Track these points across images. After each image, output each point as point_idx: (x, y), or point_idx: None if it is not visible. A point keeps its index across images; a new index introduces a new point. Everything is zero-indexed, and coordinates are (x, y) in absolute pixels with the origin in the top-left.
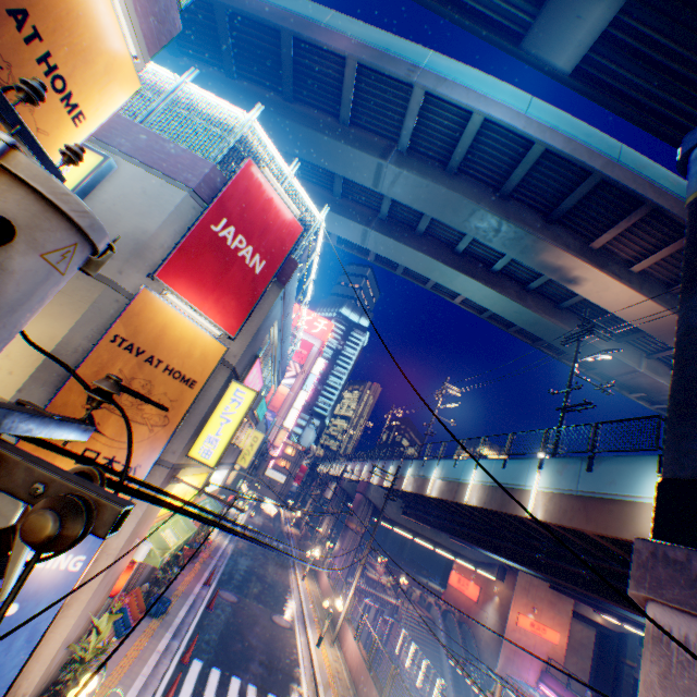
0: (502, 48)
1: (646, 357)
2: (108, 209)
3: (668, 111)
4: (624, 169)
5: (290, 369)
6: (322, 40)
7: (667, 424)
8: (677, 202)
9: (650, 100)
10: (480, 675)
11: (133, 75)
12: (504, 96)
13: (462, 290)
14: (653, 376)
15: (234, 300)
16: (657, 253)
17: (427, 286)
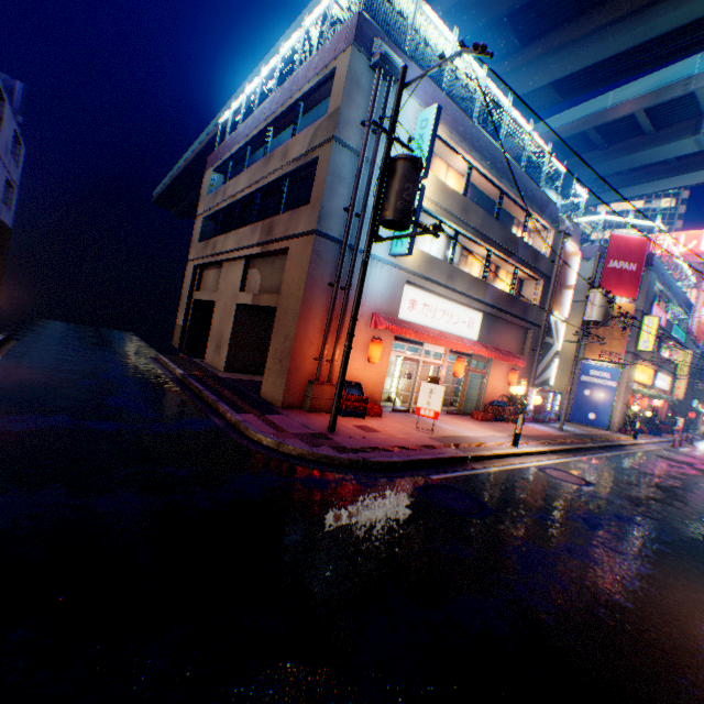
0: None
1: None
2: None
3: None
4: None
5: None
6: (611, 118)
7: None
8: None
9: None
10: None
11: (578, 254)
12: None
13: None
14: None
15: (628, 286)
16: None
17: None
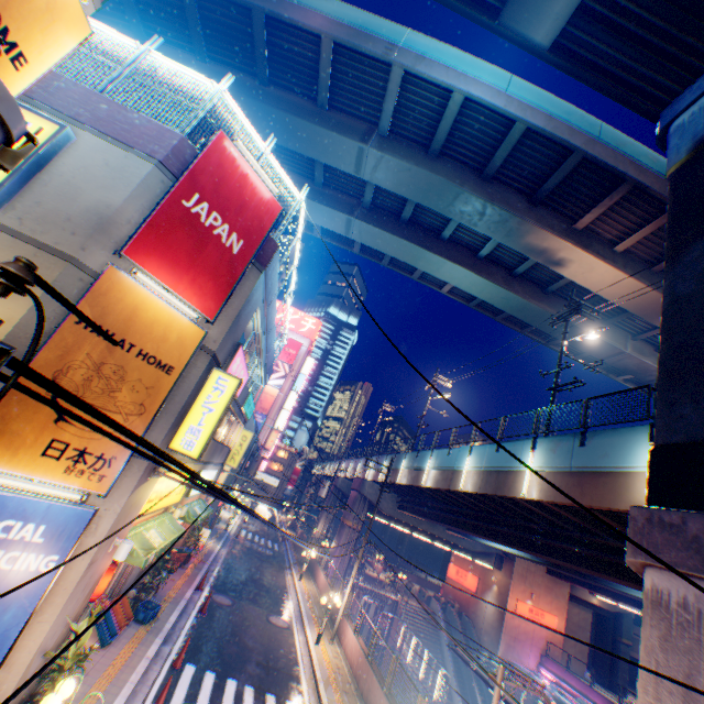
0: (480, 23)
1: (632, 339)
2: (67, 182)
3: (646, 86)
4: (605, 147)
5: (279, 370)
6: (296, 18)
7: (657, 392)
8: (658, 178)
9: (628, 75)
10: (482, 664)
11: (81, 18)
12: (484, 74)
13: (449, 278)
14: (639, 357)
15: (211, 281)
16: (639, 231)
17: (414, 277)
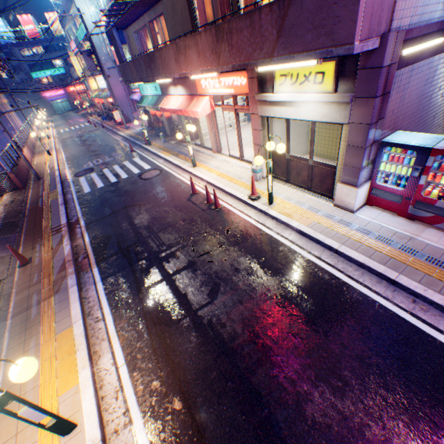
0: None
1: None
2: None
3: None
4: None
5: None
6: None
7: None
8: None
9: None
10: None
11: None
12: None
13: None
14: None
15: None
16: None
17: None
